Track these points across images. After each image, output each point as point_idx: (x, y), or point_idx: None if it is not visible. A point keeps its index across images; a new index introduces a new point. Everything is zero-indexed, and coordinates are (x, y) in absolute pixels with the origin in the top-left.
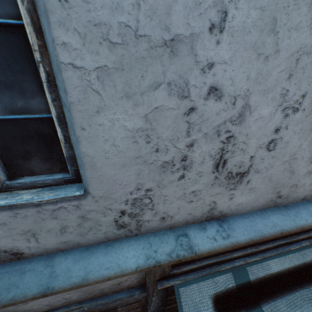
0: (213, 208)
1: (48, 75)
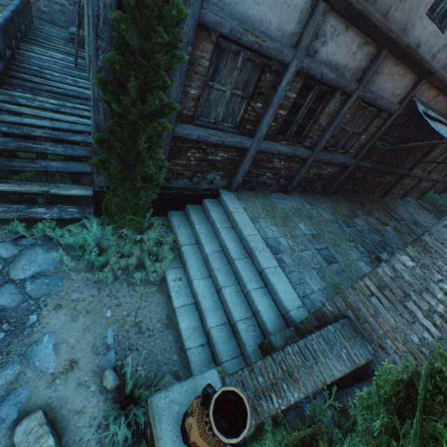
0: (444, 67)
1: None
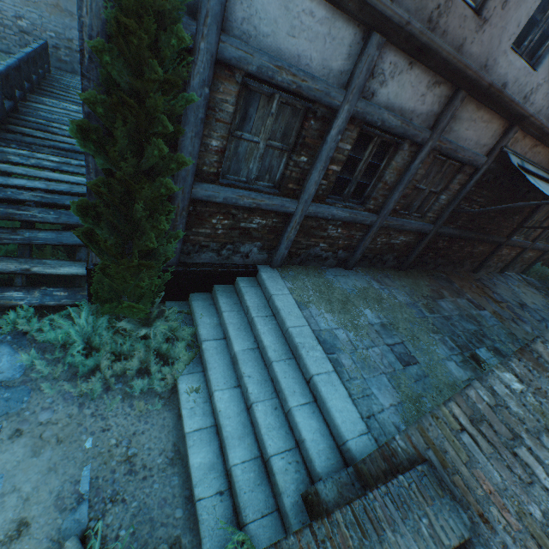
0: (540, 111)
1: None
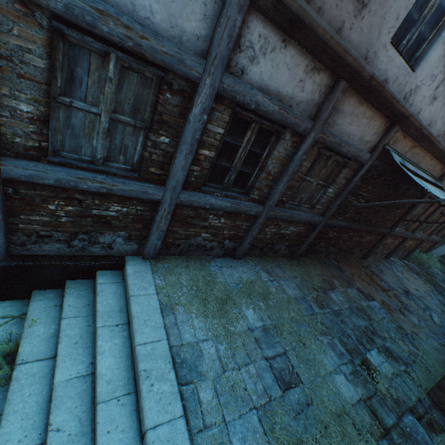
0: (418, 113)
1: (439, 27)
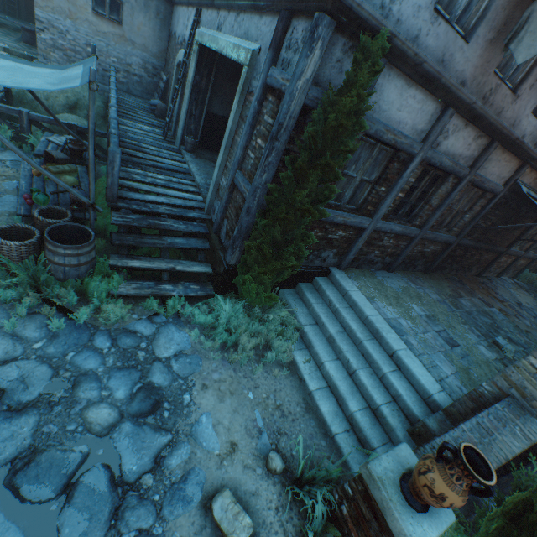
0: None
1: None
